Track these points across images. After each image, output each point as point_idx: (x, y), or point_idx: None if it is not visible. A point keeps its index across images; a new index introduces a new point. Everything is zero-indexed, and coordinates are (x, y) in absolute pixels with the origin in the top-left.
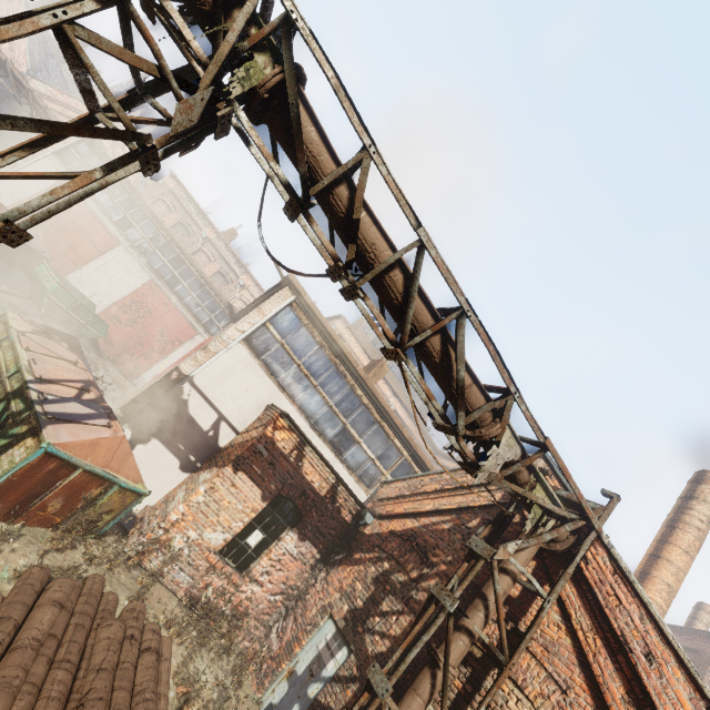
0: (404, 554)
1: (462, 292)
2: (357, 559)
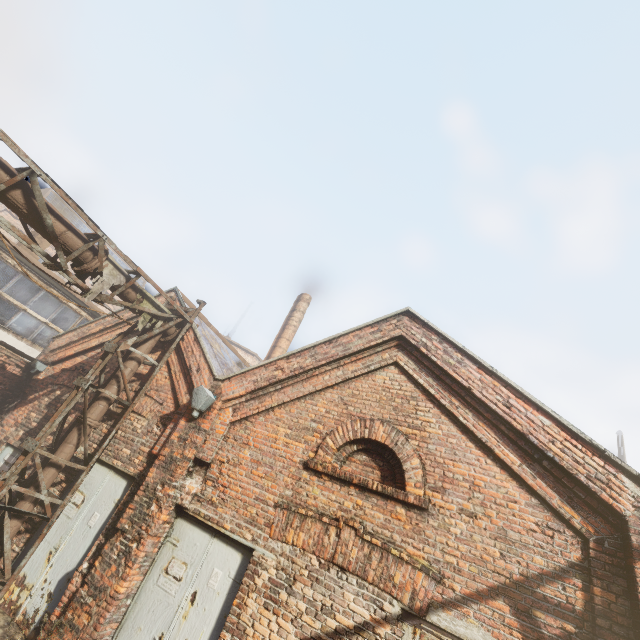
0: (72, 379)
1: (25, 154)
2: (32, 399)
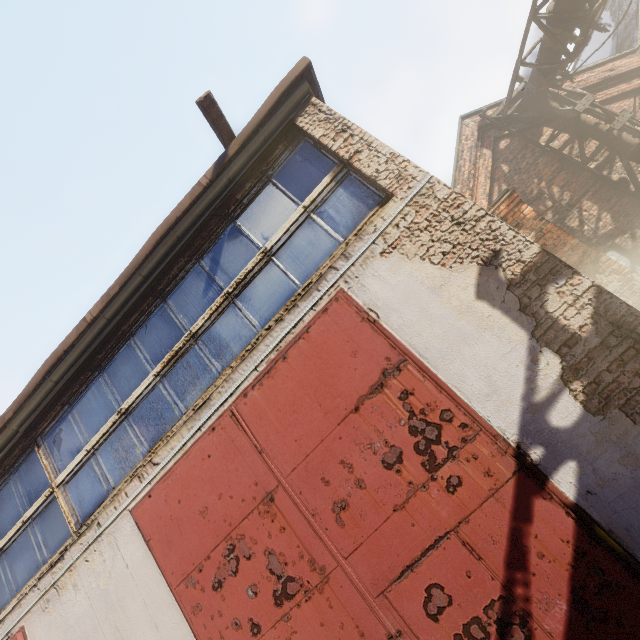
0: None
1: None
2: None
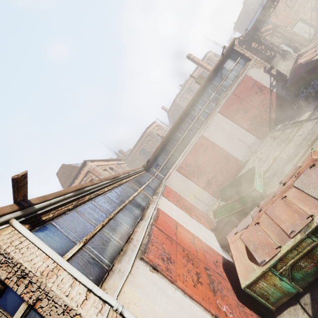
0: None
1: None
2: None
